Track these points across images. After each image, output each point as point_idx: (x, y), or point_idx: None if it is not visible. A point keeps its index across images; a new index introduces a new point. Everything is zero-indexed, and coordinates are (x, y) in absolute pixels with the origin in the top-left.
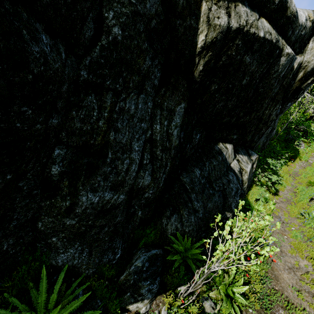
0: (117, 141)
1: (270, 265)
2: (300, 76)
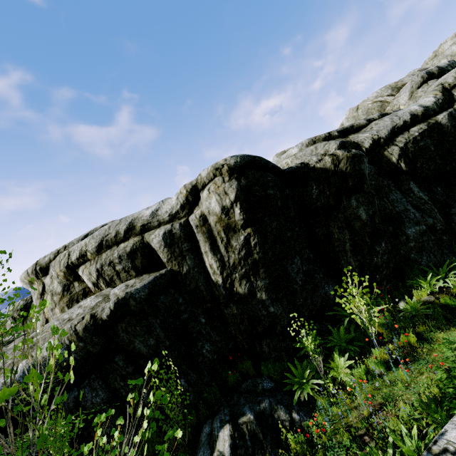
0: (400, 210)
1: None
2: None
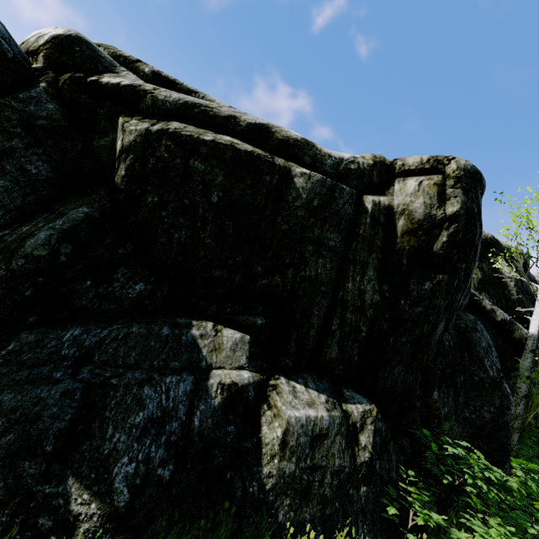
0: None
1: None
2: (403, 226)
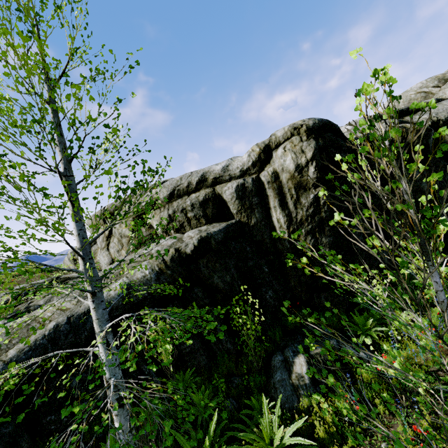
0: None
1: None
2: None
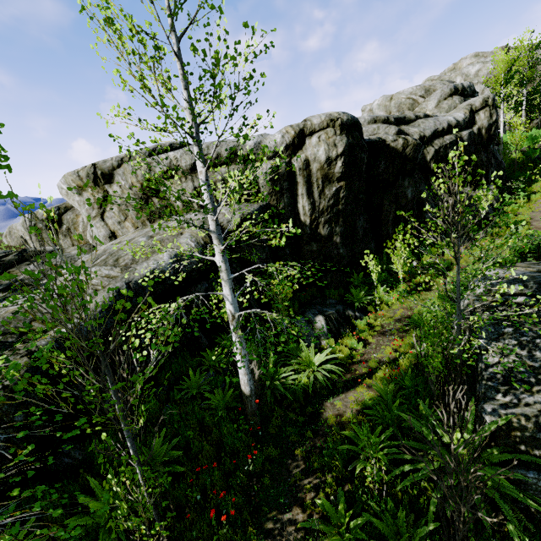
0: (424, 199)
1: (534, 227)
2: (483, 132)
